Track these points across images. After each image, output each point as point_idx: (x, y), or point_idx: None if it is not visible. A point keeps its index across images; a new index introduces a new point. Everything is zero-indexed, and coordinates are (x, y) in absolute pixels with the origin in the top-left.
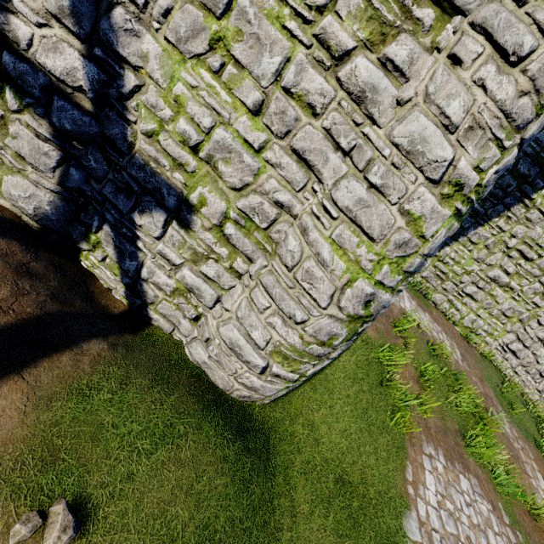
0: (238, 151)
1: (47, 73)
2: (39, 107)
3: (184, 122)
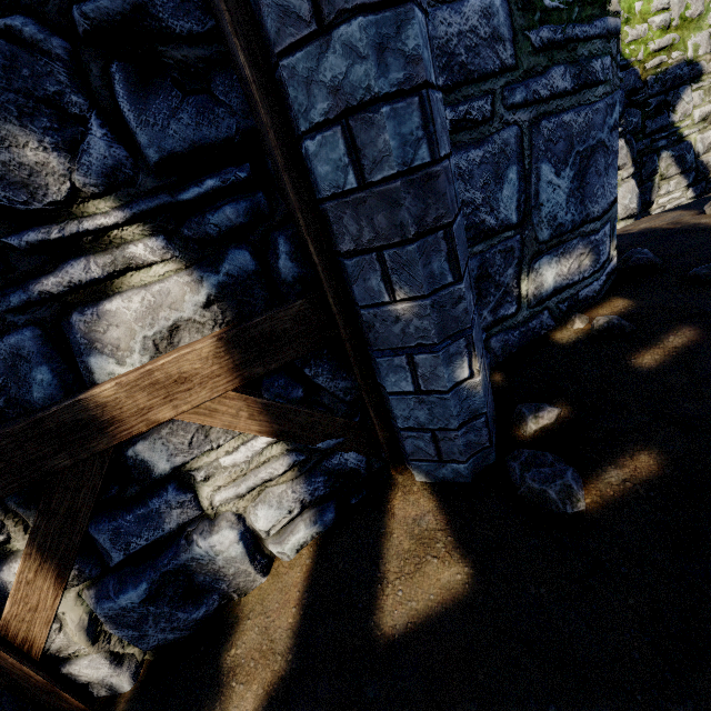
0: None
1: None
2: None
3: (658, 18)
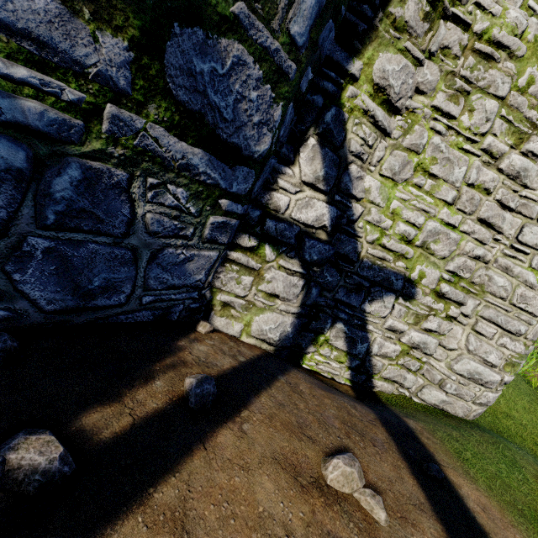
0: (445, 232)
1: (297, 224)
2: (292, 251)
3: (403, 225)
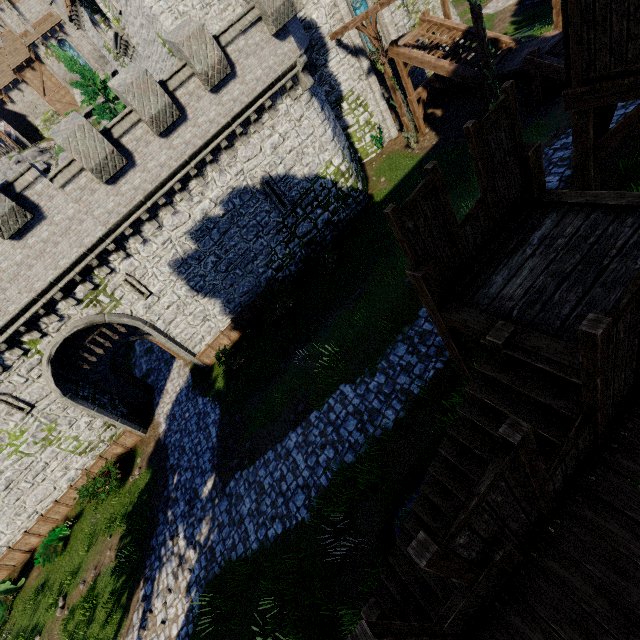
0: None
1: None
2: None
3: None
